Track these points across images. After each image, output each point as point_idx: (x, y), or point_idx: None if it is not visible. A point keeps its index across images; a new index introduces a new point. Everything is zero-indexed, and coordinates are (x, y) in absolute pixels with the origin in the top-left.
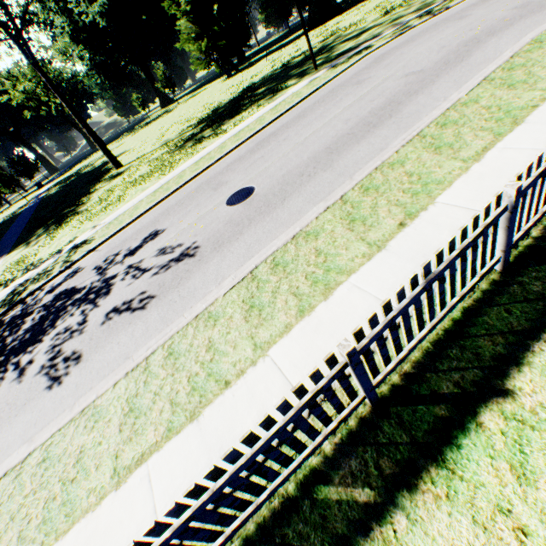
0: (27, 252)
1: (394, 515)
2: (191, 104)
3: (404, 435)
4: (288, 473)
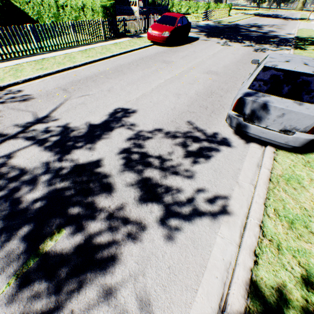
0: None
1: None
2: None
3: None
4: None
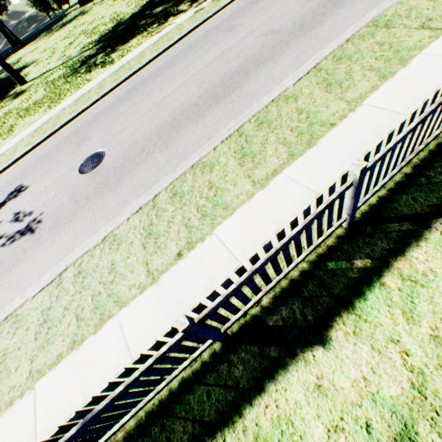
0: None
1: None
2: (103, 9)
3: None
4: None
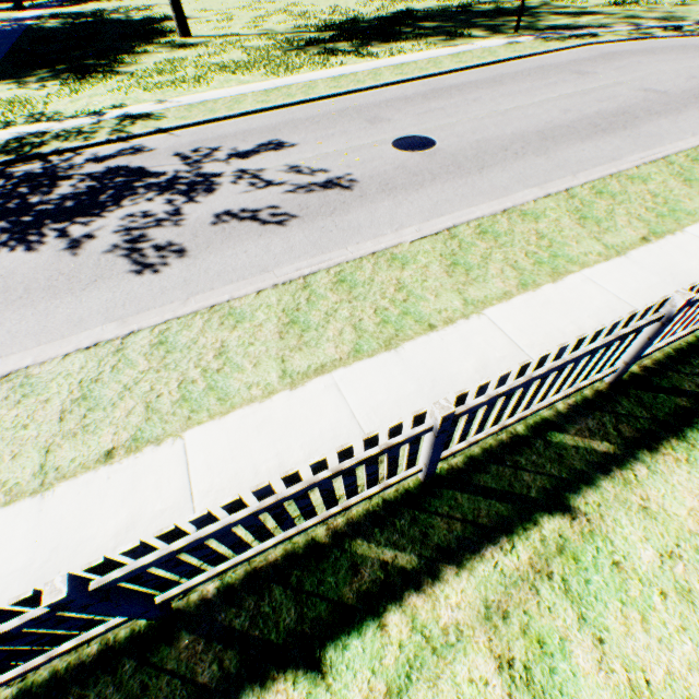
0: (25, 95)
1: (634, 465)
2: None
3: (644, 412)
4: (536, 410)
